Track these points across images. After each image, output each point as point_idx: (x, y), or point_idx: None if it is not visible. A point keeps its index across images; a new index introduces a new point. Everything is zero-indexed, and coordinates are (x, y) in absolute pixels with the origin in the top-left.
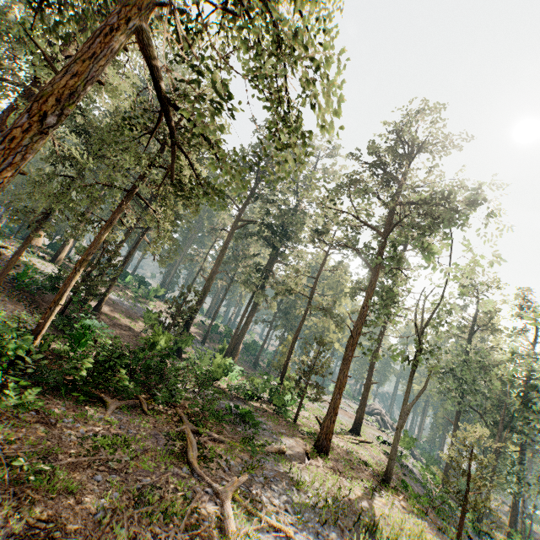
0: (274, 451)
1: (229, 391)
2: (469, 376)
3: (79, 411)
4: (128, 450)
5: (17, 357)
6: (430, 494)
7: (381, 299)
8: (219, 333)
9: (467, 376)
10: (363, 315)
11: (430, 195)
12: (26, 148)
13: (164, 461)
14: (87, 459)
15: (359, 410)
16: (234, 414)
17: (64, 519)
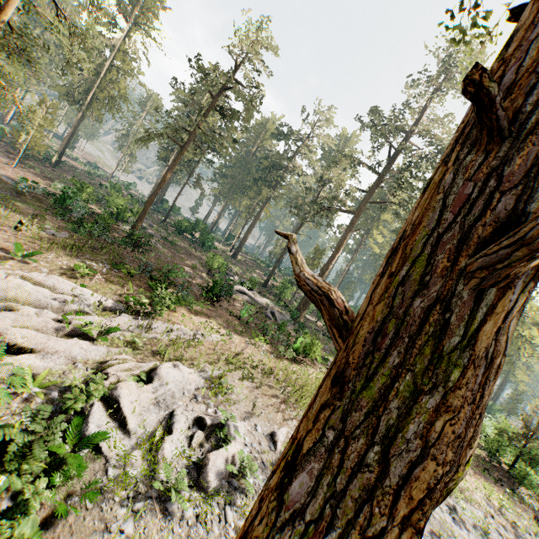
0: None
1: None
2: None
3: None
4: None
5: None
6: None
7: None
8: None
9: None
10: None
11: None
12: None
13: None
14: None
15: None
16: None
17: None
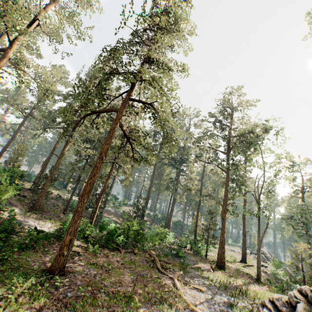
0: (195, 267)
1: (170, 246)
2: (305, 219)
3: (112, 253)
4: (134, 265)
5: (85, 236)
6: (282, 283)
7: (236, 185)
8: (159, 218)
9: (304, 219)
10: (226, 195)
11: (242, 133)
12: (99, 167)
13: (148, 268)
14: (122, 266)
15: (243, 248)
16: (173, 254)
17: (123, 280)
